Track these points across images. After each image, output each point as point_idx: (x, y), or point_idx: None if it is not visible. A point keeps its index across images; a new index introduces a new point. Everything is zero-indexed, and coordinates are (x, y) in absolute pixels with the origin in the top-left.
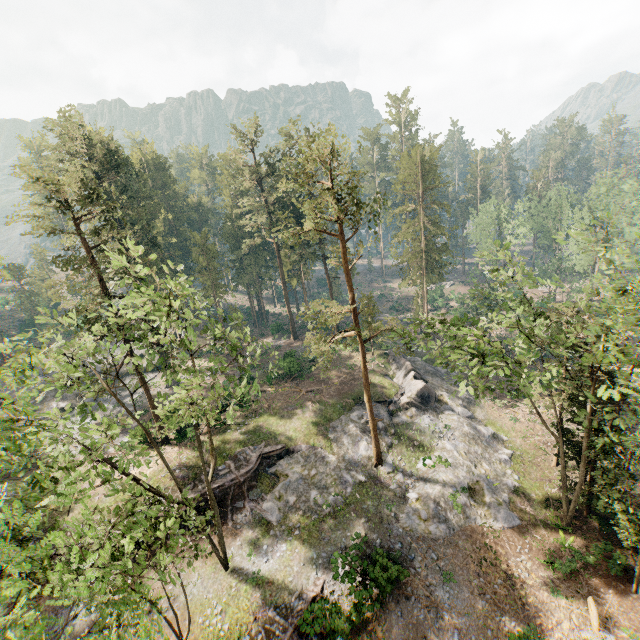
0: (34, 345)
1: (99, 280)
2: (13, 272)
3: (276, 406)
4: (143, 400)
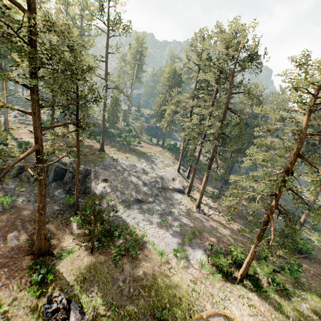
0: (107, 142)
1: (296, 154)
2: (113, 100)
3: (315, 286)
4: (185, 216)
